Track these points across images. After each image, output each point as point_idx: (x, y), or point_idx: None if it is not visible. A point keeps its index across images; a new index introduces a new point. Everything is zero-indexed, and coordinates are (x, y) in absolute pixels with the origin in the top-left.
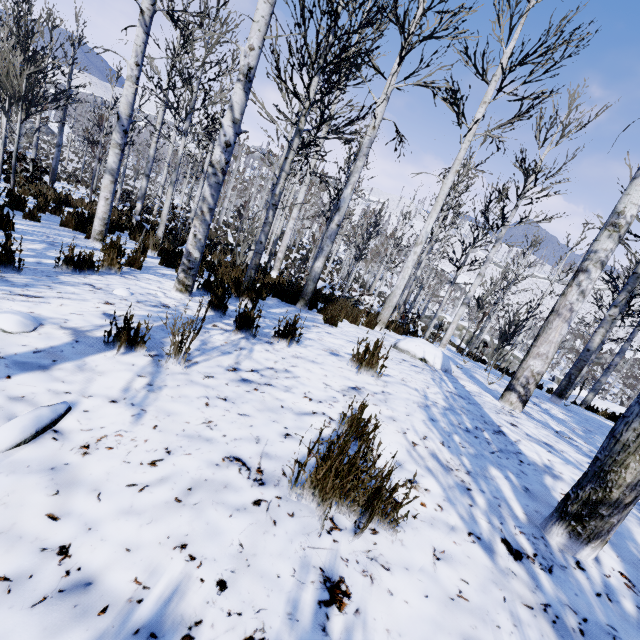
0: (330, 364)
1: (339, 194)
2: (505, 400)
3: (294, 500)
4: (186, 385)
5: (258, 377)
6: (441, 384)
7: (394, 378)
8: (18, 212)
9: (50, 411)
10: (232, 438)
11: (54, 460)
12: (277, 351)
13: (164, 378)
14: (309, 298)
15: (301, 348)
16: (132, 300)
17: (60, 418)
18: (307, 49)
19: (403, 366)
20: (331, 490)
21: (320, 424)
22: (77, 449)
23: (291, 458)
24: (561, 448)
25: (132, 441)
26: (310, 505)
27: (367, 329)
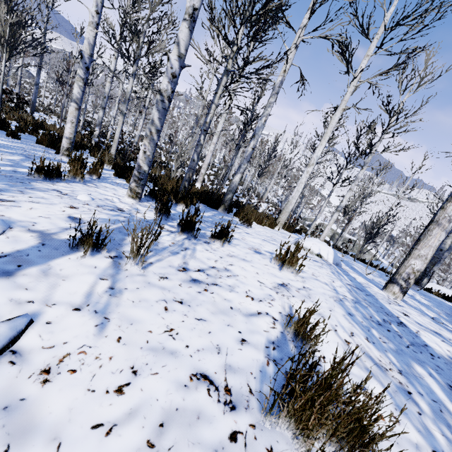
0: (257, 262)
1: (246, 127)
2: (389, 290)
3: (268, 427)
4: (144, 287)
5: (205, 277)
6: (340, 277)
7: (307, 273)
8: (3, 131)
9: (8, 329)
10: (195, 349)
11: (8, 394)
12: (214, 250)
13: (124, 280)
14: (228, 204)
15: (232, 247)
16: (93, 204)
17: (20, 334)
18: (236, 2)
19: (308, 261)
20: (317, 428)
21: (267, 325)
22: (36, 375)
23: (252, 369)
24: (447, 336)
25: (96, 359)
26: (284, 432)
27: (270, 229)
